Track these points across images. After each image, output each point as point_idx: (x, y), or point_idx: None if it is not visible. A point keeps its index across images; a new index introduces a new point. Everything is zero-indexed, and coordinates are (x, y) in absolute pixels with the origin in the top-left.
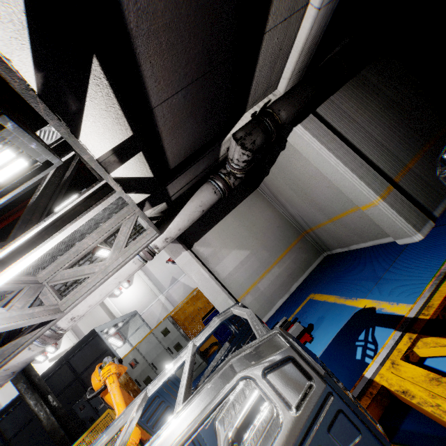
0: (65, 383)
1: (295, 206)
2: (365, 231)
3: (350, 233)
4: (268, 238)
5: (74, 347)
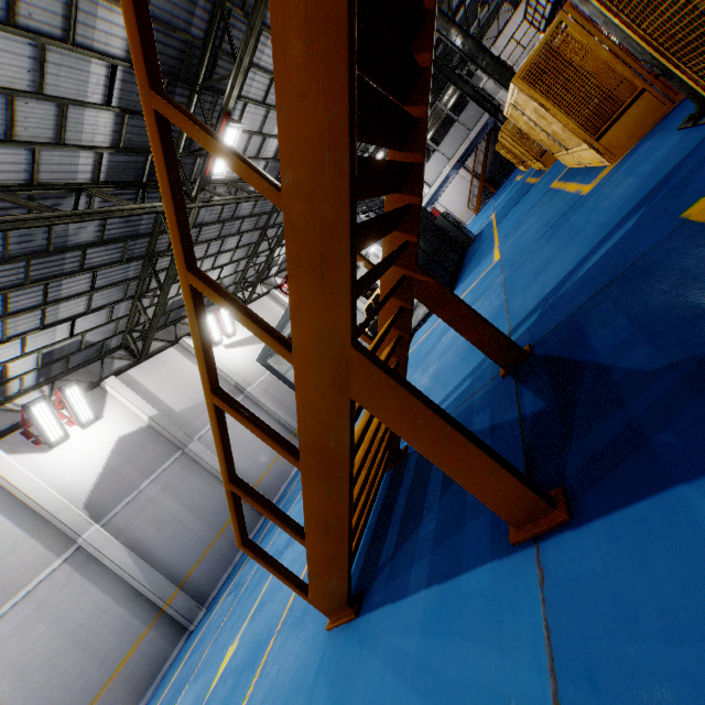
0: None
1: None
2: None
3: None
4: None
5: None
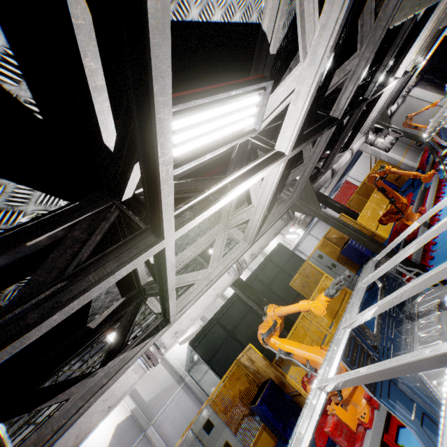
0: (275, 272)
1: None
2: None
3: None
4: (396, 147)
5: (272, 252)
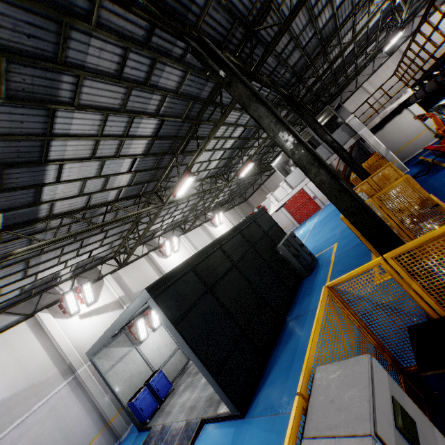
0: (259, 234)
1: (390, 143)
2: (425, 141)
3: (417, 146)
4: None
5: (256, 213)
